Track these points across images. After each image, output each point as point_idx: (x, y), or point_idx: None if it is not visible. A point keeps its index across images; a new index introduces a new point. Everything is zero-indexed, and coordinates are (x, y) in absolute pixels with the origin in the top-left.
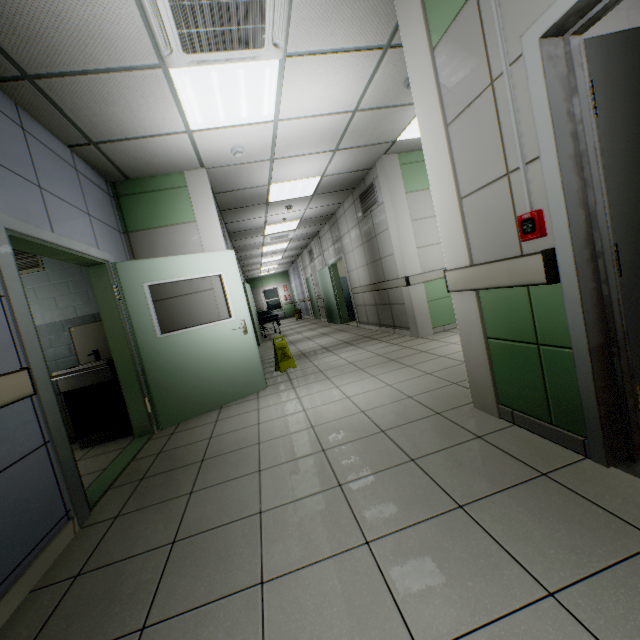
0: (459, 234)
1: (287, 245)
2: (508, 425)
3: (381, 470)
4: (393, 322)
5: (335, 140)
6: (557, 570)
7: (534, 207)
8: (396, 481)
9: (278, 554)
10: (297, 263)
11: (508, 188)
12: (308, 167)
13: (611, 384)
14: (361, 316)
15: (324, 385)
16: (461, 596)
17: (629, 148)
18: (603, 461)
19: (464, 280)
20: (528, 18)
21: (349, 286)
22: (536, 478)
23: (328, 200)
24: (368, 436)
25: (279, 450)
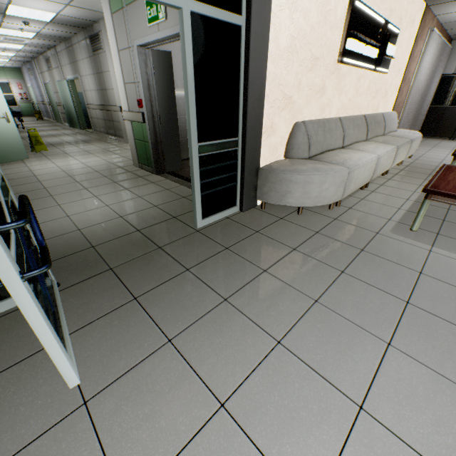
0: (125, 98)
1: (22, 47)
2: (141, 169)
3: (94, 179)
4: (115, 133)
5: (67, 0)
6: (130, 187)
7: (141, 98)
8: (98, 180)
9: (56, 192)
10: (33, 65)
11: (135, 88)
12: (45, 6)
13: (158, 154)
14: (96, 126)
15: (69, 159)
16: (108, 191)
17: (164, 88)
18: (155, 174)
19: (127, 116)
20: (135, 36)
21: (86, 102)
22: (138, 177)
23: (64, 29)
24: (91, 173)
25: (48, 177)
